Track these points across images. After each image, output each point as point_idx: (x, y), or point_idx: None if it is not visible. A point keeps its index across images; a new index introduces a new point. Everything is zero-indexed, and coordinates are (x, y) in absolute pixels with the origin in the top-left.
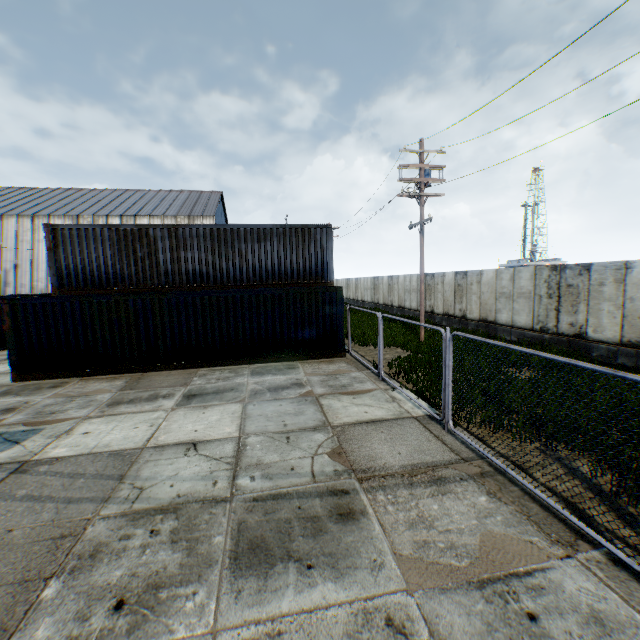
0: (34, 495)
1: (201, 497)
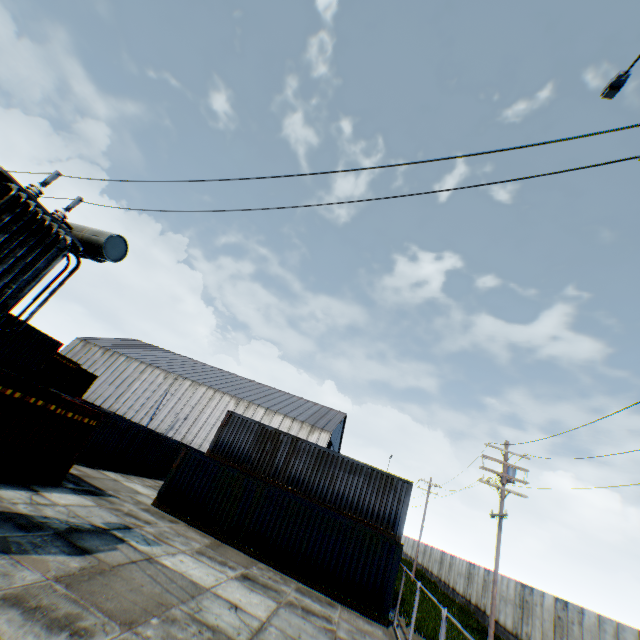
0: (153, 575)
1: (229, 633)
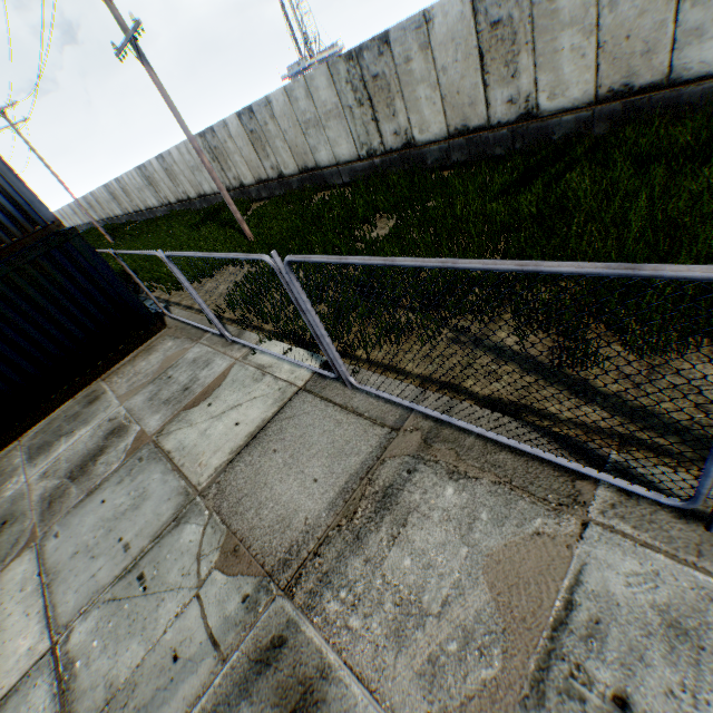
0: None
1: None
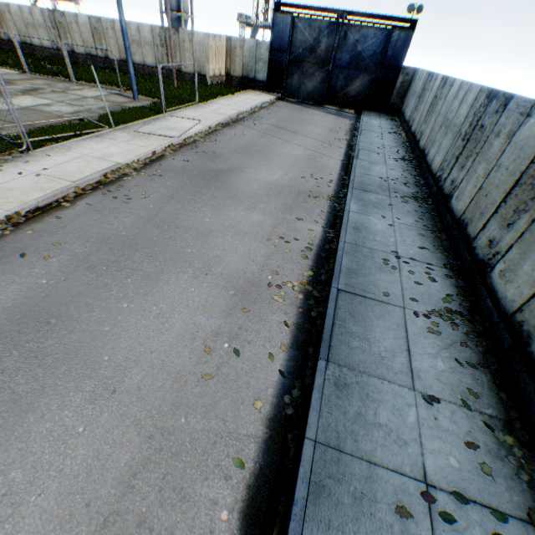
0: None
1: None
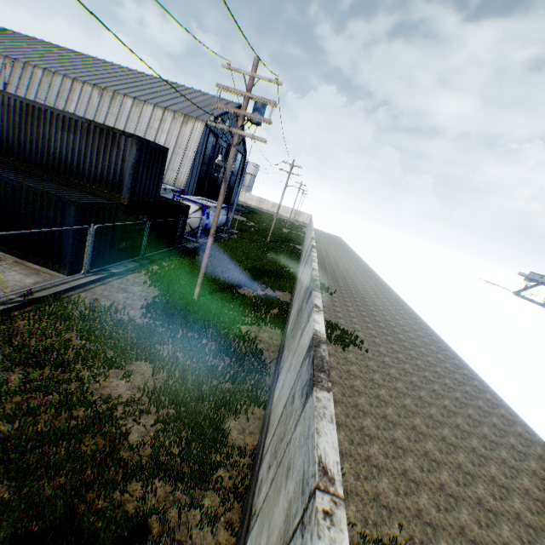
0: None
1: None
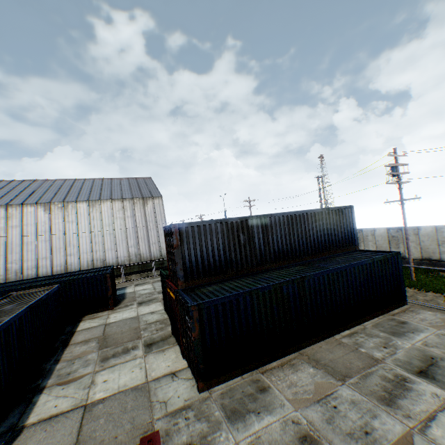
0: None
1: None
